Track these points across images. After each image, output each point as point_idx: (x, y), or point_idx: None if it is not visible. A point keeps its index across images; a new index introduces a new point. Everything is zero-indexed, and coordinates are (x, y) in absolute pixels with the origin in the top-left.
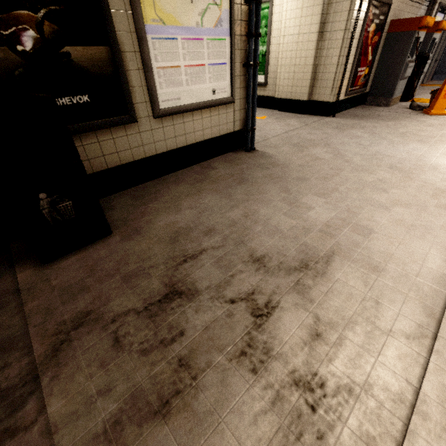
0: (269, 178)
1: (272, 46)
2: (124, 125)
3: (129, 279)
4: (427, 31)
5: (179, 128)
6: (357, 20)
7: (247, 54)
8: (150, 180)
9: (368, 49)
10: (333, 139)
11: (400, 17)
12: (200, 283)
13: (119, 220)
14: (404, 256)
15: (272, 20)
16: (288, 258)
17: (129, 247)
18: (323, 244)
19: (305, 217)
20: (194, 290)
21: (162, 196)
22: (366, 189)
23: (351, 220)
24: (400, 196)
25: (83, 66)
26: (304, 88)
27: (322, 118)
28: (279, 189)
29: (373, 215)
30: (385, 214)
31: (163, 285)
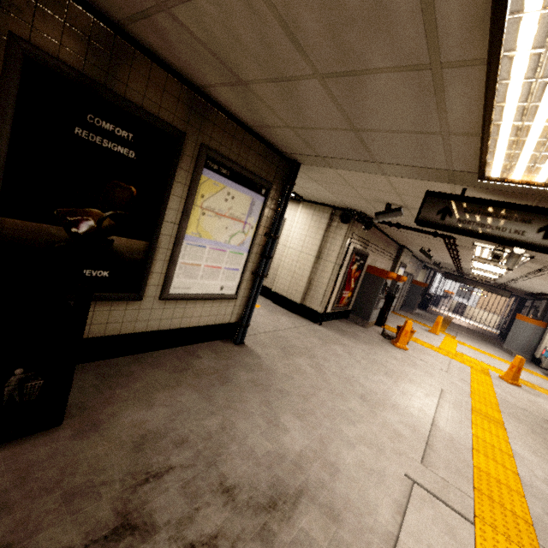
0: (253, 383)
1: (278, 250)
2: (128, 300)
3: (73, 498)
4: (393, 279)
5: (179, 311)
6: (344, 260)
7: (257, 266)
8: (124, 356)
9: (352, 280)
10: (317, 351)
11: (374, 264)
12: (159, 516)
13: (75, 405)
14: (361, 505)
15: (282, 233)
16: (259, 492)
17: (81, 448)
18: (294, 479)
19: (281, 441)
20: (151, 524)
21: (134, 381)
22: (339, 418)
23: (322, 453)
24: (365, 433)
25: (119, 251)
26: (299, 292)
27: (310, 323)
28: (261, 400)
29: (341, 451)
30: (350, 452)
31: (114, 513)
